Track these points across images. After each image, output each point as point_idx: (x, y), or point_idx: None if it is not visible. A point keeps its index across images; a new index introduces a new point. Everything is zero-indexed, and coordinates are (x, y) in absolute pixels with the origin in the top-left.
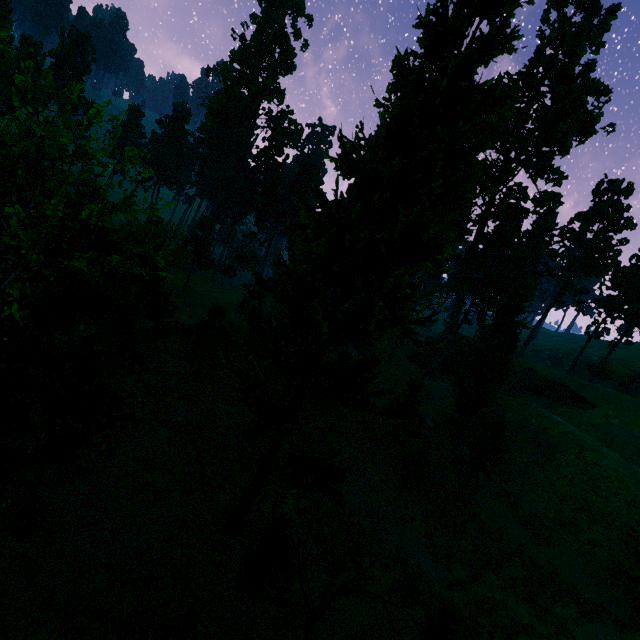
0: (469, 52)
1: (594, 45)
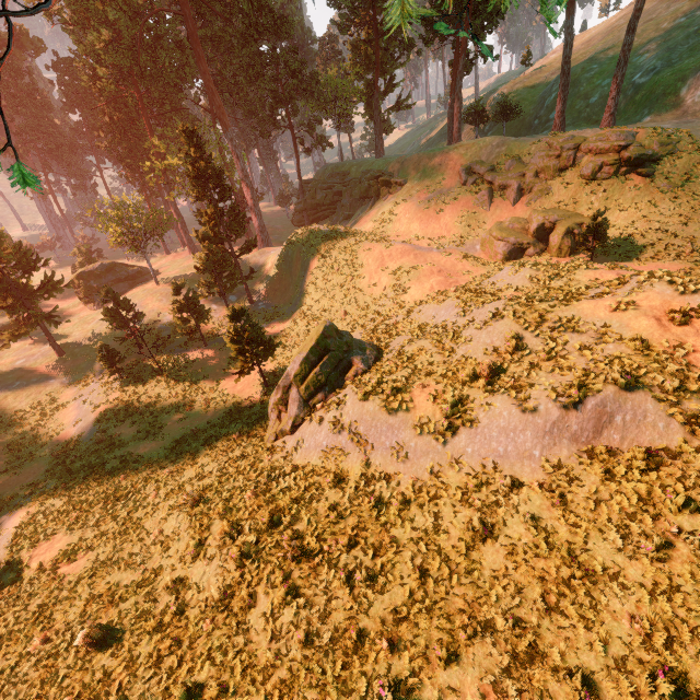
0: None
1: None
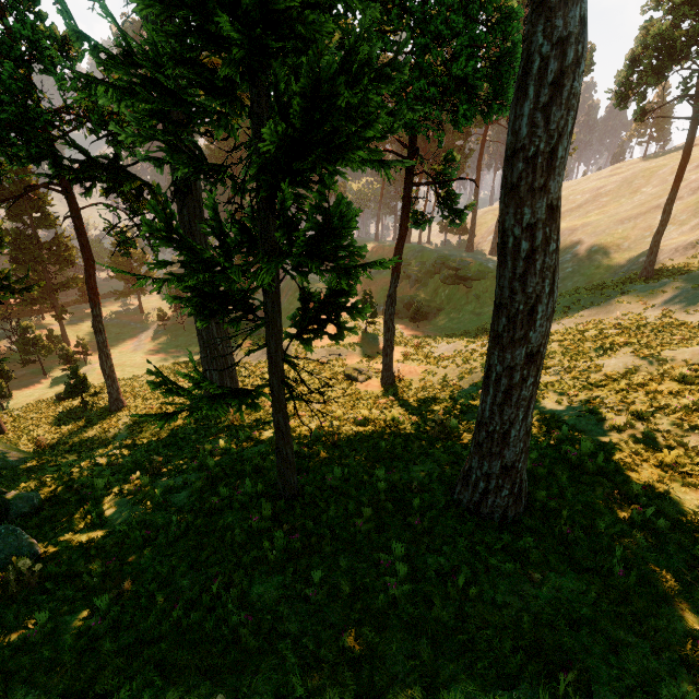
0: None
1: None
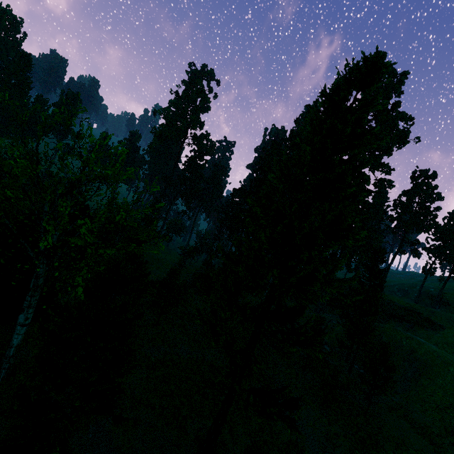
0: (360, 112)
1: (397, 93)
